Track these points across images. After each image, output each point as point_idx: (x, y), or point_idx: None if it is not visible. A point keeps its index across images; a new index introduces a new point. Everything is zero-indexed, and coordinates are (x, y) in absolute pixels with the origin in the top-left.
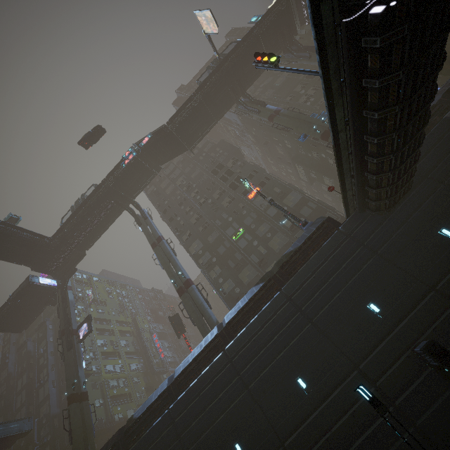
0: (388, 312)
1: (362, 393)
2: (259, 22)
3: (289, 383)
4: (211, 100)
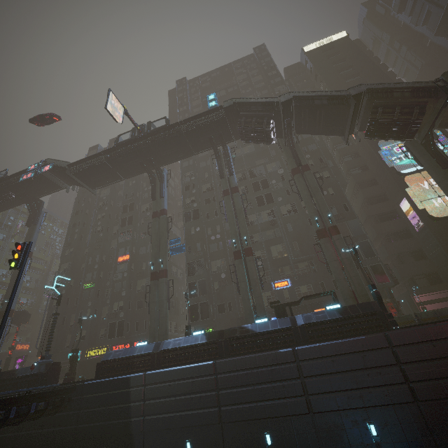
0: None
1: None
2: (188, 120)
3: None
4: (119, 164)
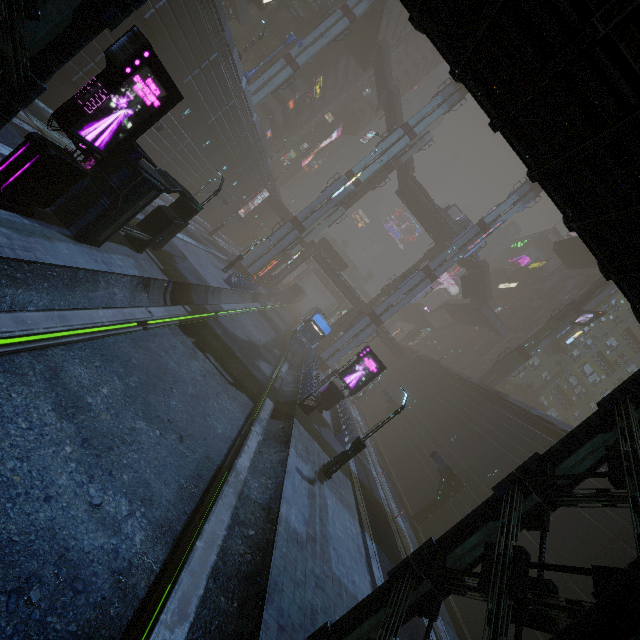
0: None
1: None
2: None
3: None
4: None
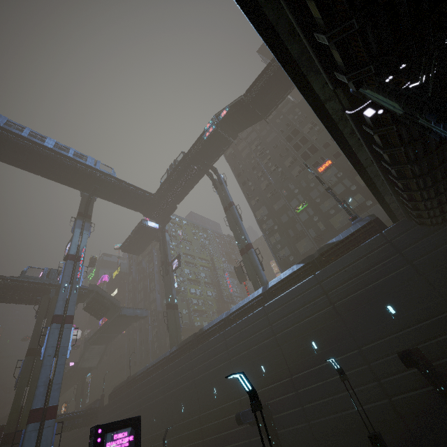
0: (402, 316)
1: (333, 364)
2: None
3: (305, 342)
4: None
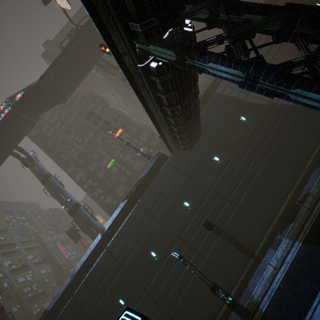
0: (193, 205)
1: (175, 255)
2: None
3: (147, 256)
4: (75, 63)
